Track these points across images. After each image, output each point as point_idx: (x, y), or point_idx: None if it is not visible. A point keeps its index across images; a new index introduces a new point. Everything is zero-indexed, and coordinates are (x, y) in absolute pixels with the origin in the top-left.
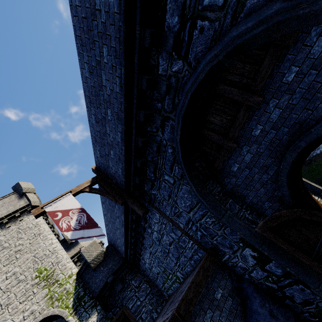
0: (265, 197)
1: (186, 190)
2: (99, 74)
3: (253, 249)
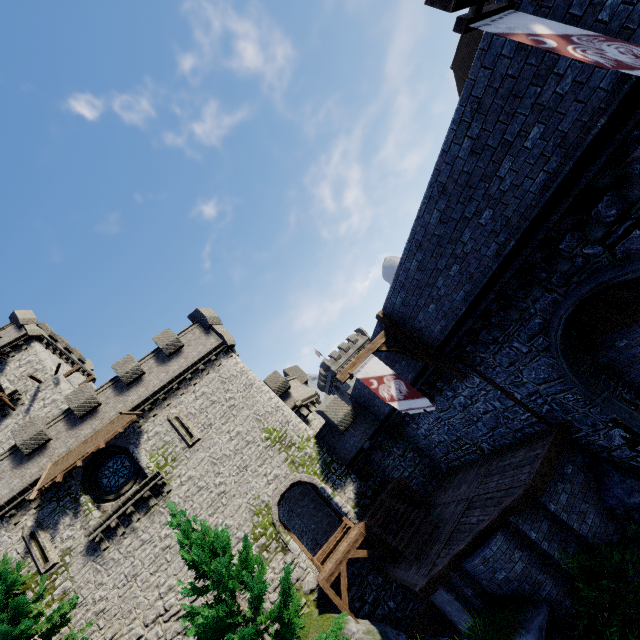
0: None
1: (547, 363)
2: (459, 229)
3: (627, 431)
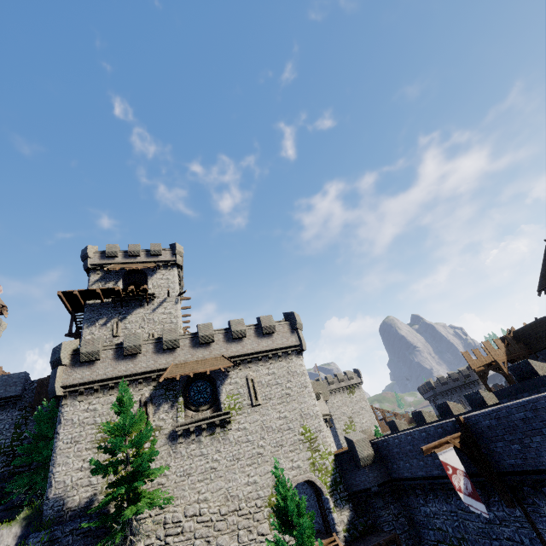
0: None
1: None
2: None
3: None
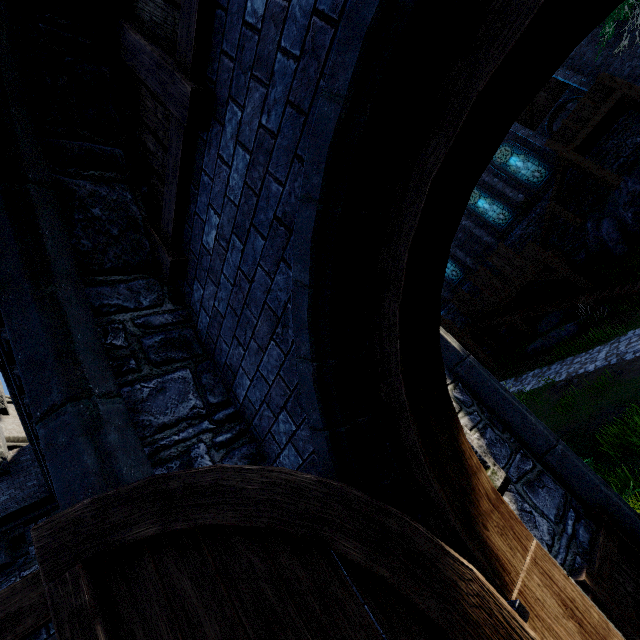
0: (281, 388)
1: None
2: None
3: None
